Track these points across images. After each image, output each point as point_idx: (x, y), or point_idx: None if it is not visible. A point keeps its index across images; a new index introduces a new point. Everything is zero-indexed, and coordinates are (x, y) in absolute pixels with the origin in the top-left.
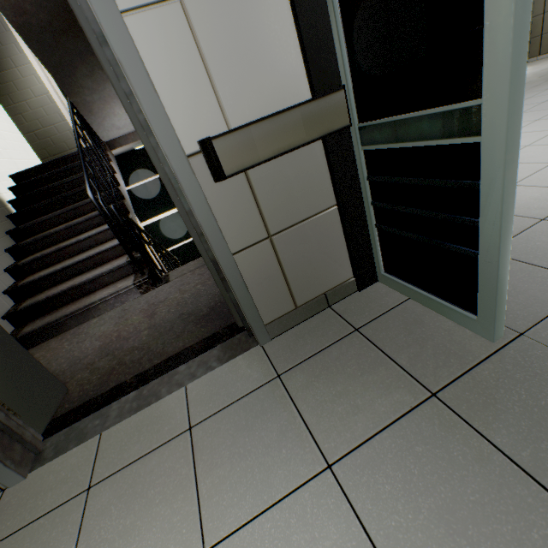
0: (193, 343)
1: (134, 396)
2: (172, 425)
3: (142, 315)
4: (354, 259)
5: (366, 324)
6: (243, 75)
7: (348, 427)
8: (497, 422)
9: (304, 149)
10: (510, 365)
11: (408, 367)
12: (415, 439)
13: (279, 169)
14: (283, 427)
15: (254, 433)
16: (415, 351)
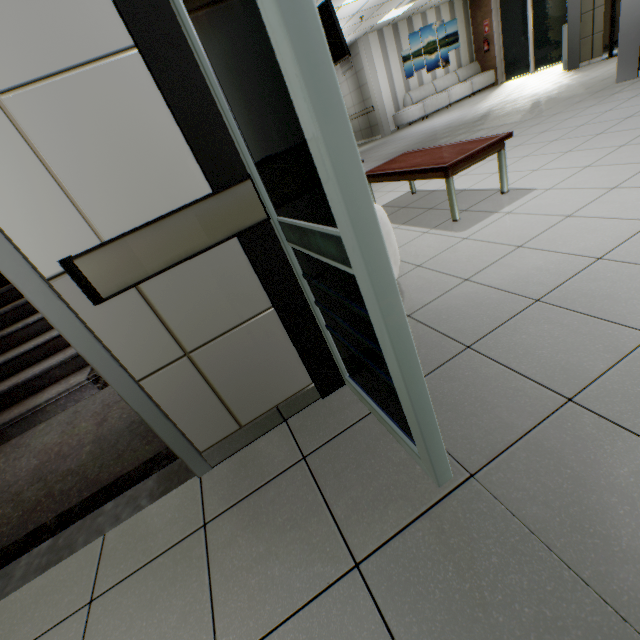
0: (132, 468)
1: (48, 546)
2: (74, 595)
3: (92, 421)
4: (308, 364)
5: (315, 450)
6: (109, 177)
7: (255, 611)
8: (411, 614)
9: (214, 250)
10: (448, 523)
11: (342, 520)
12: (319, 635)
13: (184, 276)
14: (187, 607)
15: (155, 614)
16: (356, 495)
